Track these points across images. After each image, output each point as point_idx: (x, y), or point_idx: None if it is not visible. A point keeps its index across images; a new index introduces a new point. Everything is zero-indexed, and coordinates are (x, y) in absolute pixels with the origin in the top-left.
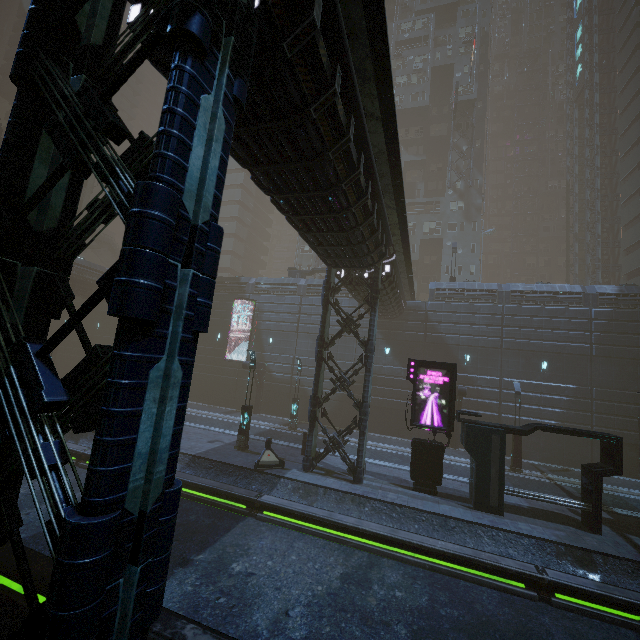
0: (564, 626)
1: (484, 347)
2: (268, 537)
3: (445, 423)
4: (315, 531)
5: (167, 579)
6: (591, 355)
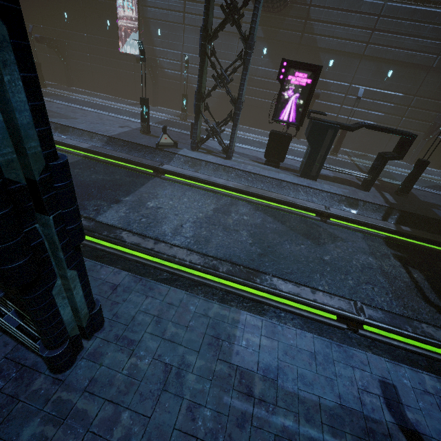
0: (328, 232)
1: (349, 53)
2: (169, 189)
3: (298, 120)
4: (199, 186)
5: (108, 210)
6: (432, 66)
